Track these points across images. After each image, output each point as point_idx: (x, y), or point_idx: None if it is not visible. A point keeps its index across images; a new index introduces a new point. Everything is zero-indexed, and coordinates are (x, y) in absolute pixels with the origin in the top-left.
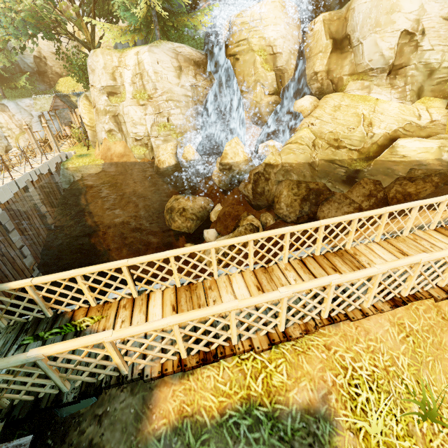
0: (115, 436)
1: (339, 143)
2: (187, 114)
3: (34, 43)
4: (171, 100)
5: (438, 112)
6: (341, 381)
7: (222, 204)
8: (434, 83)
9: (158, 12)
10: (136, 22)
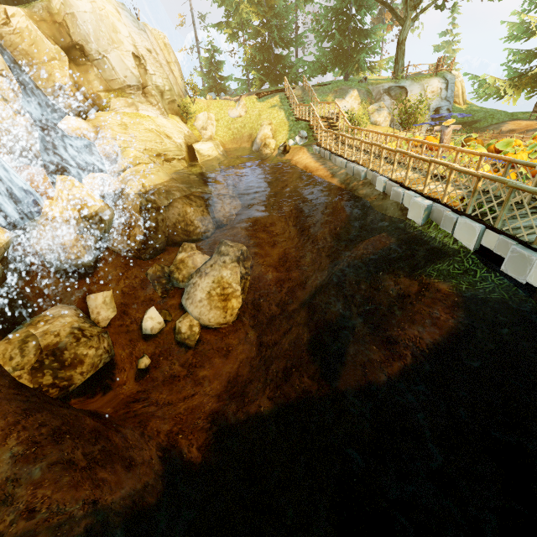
0: None
1: (165, 157)
2: None
3: None
4: None
5: (183, 125)
6: None
7: (101, 288)
8: (167, 103)
9: None
10: None
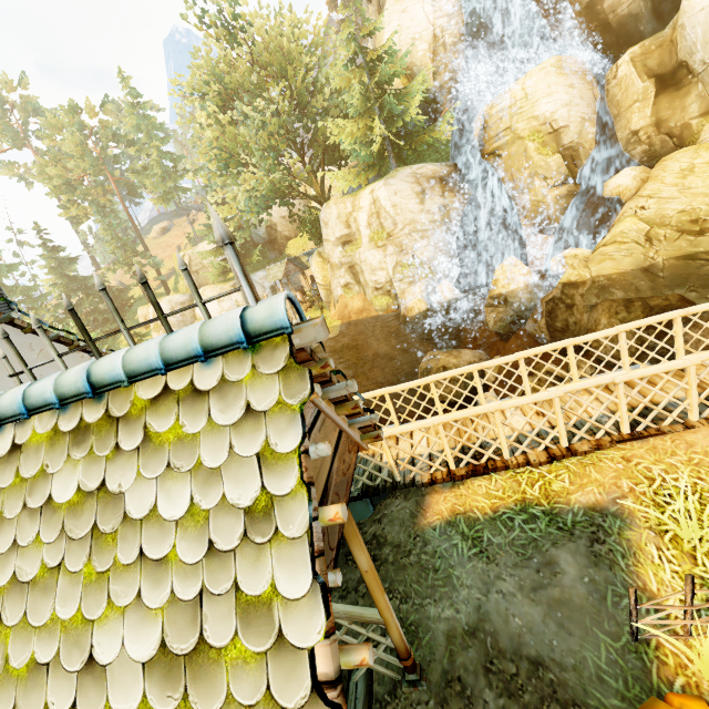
0: (394, 529)
1: (701, 226)
2: (437, 243)
3: (269, 214)
4: (415, 232)
5: None
6: (644, 490)
7: (501, 355)
8: None
9: (391, 140)
10: (368, 159)
